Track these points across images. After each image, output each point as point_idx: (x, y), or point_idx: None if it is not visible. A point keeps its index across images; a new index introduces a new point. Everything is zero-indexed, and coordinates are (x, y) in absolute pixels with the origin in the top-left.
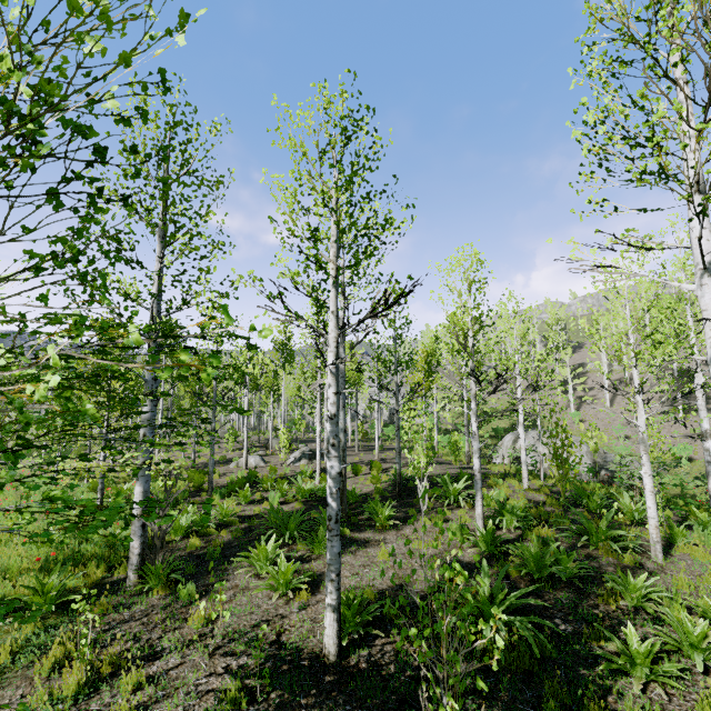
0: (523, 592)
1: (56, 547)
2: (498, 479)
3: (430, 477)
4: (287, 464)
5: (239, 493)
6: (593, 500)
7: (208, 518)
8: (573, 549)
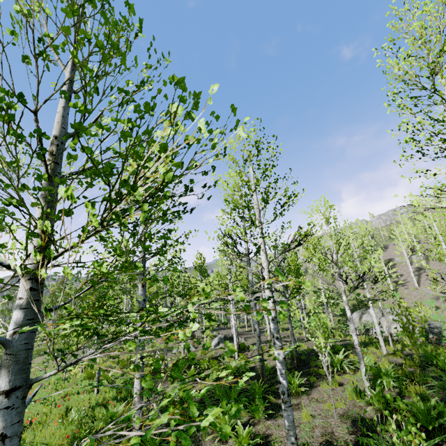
0: (431, 443)
1: (76, 425)
2: (361, 348)
3: (313, 350)
4: (210, 348)
5: (185, 373)
6: (441, 360)
7: (257, 408)
8: (445, 402)
